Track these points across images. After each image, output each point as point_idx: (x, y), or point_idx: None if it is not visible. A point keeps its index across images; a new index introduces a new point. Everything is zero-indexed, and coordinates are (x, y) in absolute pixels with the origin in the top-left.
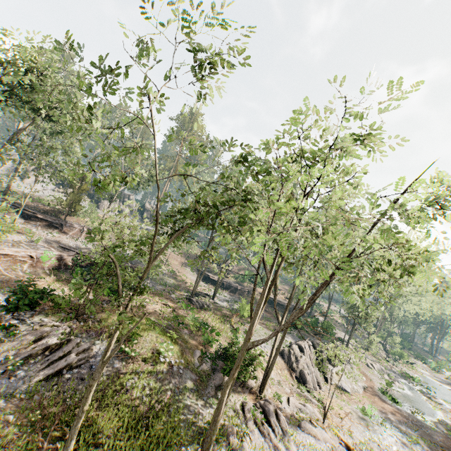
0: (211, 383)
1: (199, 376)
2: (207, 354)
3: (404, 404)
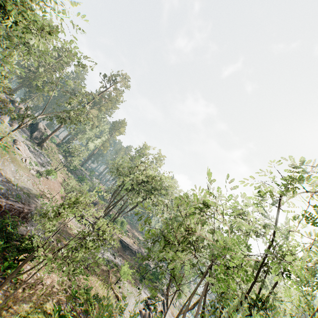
0: None
1: None
2: None
3: None
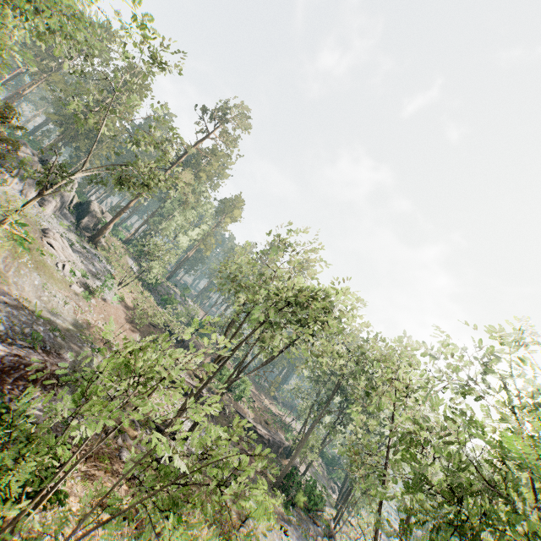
0: None
1: None
2: None
3: None
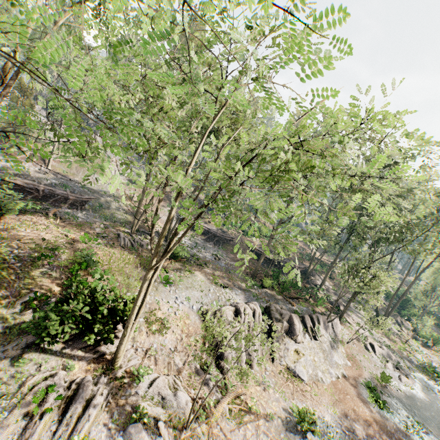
0: (24, 338)
1: (5, 326)
2: (53, 298)
3: (398, 411)
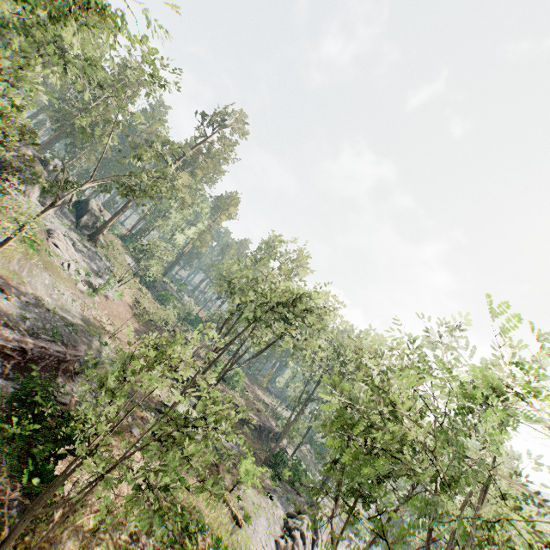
0: None
1: None
2: None
3: None
